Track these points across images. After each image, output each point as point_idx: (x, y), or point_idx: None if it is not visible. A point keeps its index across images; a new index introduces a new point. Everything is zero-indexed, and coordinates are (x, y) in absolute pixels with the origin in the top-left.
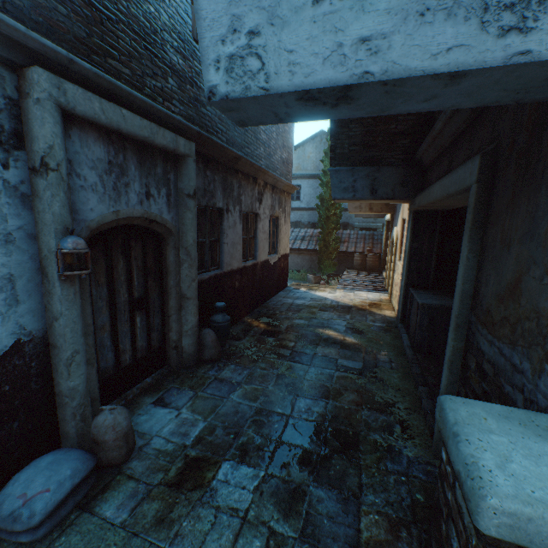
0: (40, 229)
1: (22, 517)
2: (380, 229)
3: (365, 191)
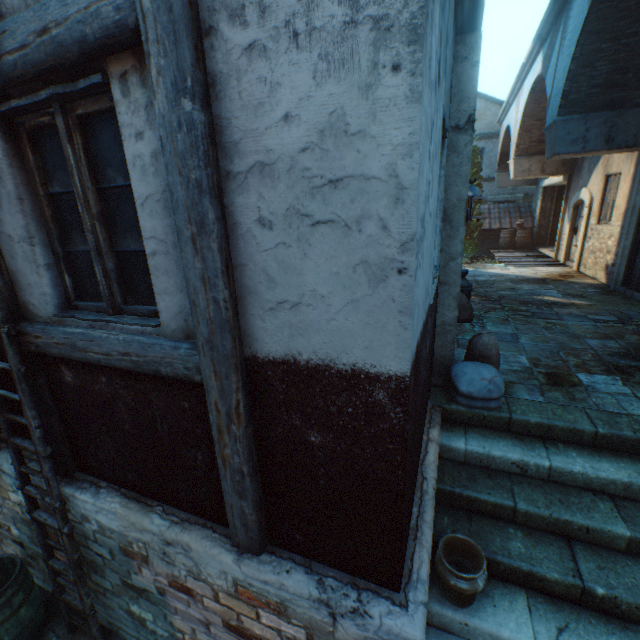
0: (451, 181)
1: (494, 390)
2: (520, 200)
3: (598, 141)
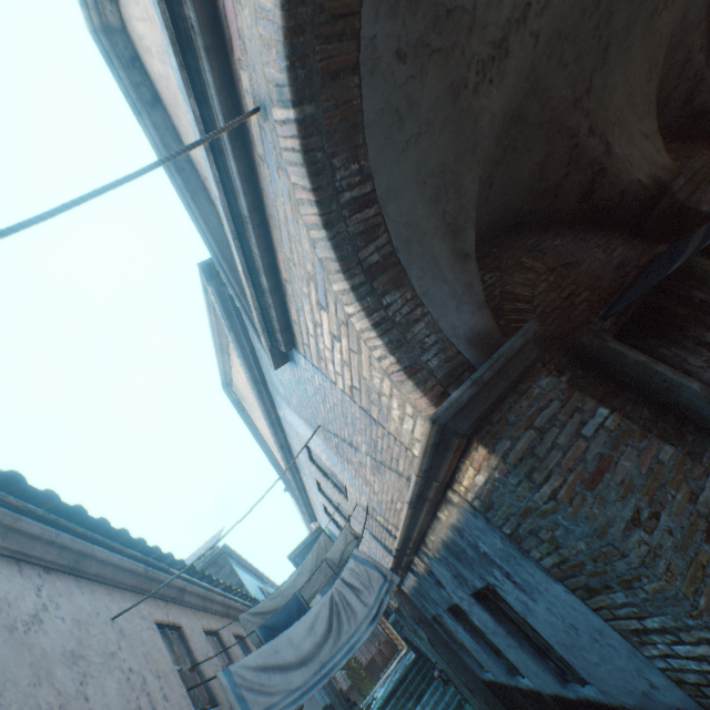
0: None
1: None
2: None
3: None
